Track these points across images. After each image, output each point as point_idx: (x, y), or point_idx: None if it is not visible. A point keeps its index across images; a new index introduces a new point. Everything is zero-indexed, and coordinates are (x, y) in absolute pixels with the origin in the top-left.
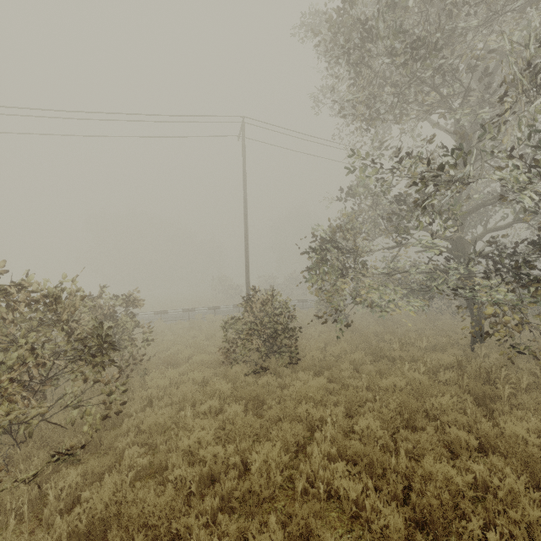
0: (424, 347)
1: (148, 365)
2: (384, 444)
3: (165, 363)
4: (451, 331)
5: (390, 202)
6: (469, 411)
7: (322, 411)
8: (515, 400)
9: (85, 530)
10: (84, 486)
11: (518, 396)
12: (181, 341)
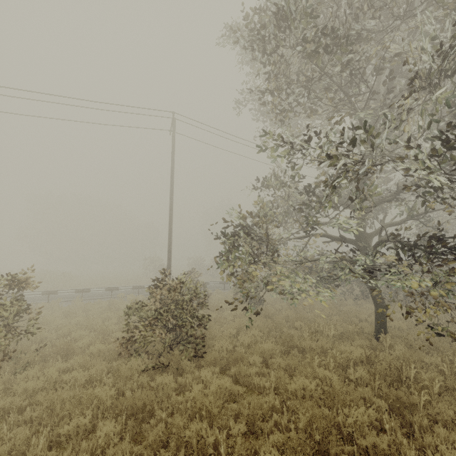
0: (333, 335)
1: (30, 358)
2: None
3: (56, 353)
4: (355, 317)
5: (301, 192)
6: (387, 427)
7: (217, 432)
8: (432, 409)
9: None
10: None
11: (434, 402)
12: (88, 325)
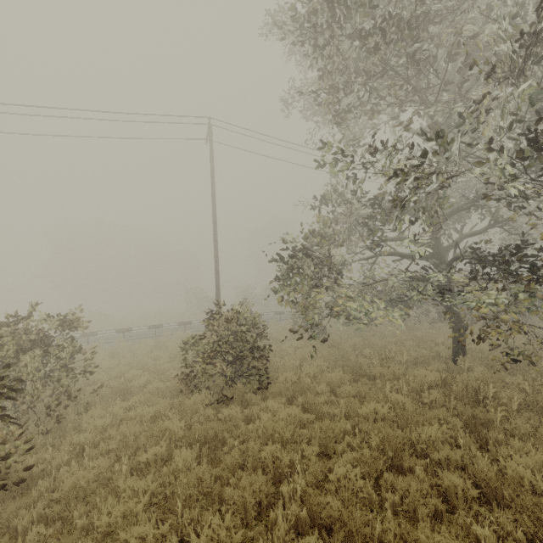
0: (405, 361)
1: (90, 399)
2: (366, 496)
3: (114, 393)
4: (431, 342)
5: (365, 205)
6: (461, 442)
7: (292, 453)
8: (508, 424)
9: None
10: None
11: (511, 419)
12: (139, 365)
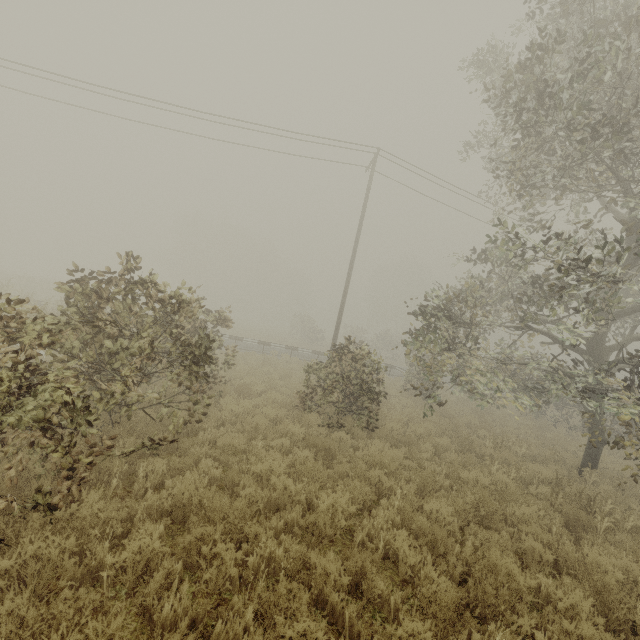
0: (522, 454)
1: (223, 388)
2: (451, 531)
3: (238, 390)
4: (561, 447)
5: (525, 283)
6: (554, 530)
7: (393, 481)
8: (612, 536)
9: (167, 510)
10: (164, 476)
11: (618, 533)
12: (254, 374)
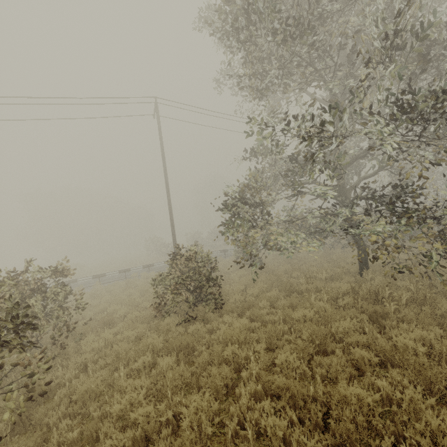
0: (325, 278)
1: (83, 329)
2: (302, 372)
3: (101, 324)
4: (343, 262)
5: (286, 161)
6: (367, 329)
7: (246, 350)
8: (399, 314)
9: None
10: None
11: (401, 310)
12: (117, 301)
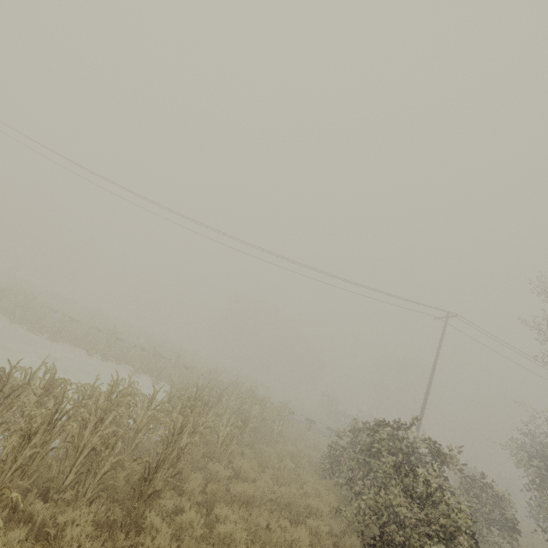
0: None
1: None
2: None
3: None
4: None
5: None
6: None
7: None
8: None
9: None
10: None
11: None
12: None
